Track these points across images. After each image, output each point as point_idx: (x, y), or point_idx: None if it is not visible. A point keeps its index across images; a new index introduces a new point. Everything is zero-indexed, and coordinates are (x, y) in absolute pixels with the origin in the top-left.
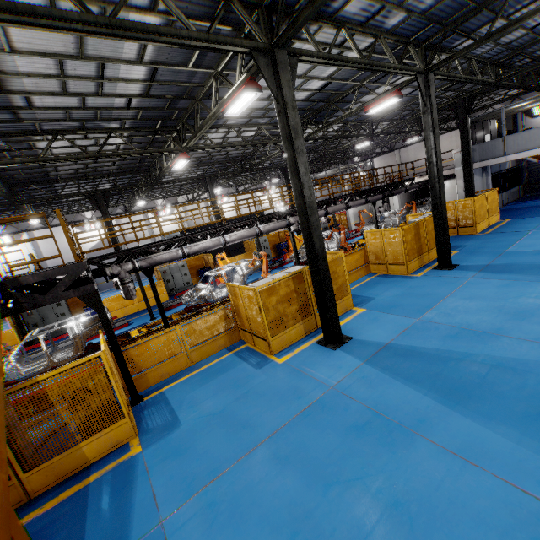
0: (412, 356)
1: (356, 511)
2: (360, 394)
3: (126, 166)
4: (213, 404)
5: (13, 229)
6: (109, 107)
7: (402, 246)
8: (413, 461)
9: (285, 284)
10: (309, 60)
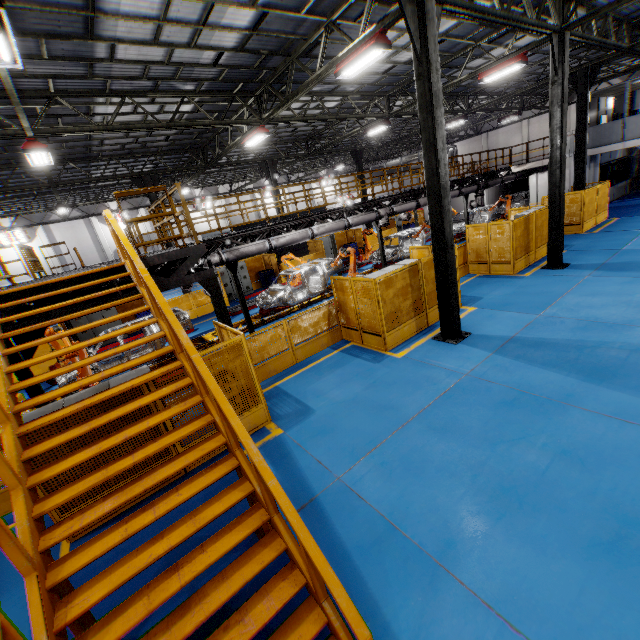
0: (543, 346)
1: (528, 459)
2: (499, 378)
3: (179, 142)
4: (341, 393)
5: (24, 221)
6: (193, 63)
7: (510, 243)
8: (570, 423)
9: (402, 277)
10: (451, 11)
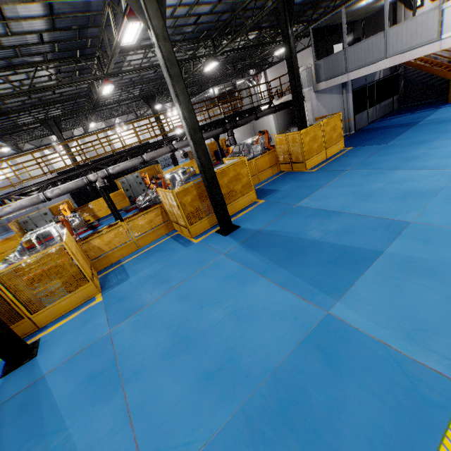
0: (25, 413)
1: None
2: None
3: None
4: None
5: None
6: None
7: (179, 210)
8: None
9: None
10: None
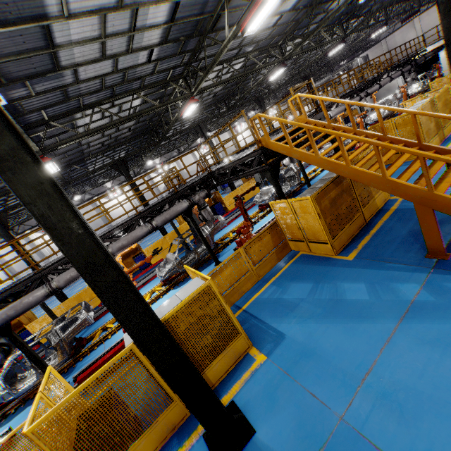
0: None
1: None
2: None
3: (216, 98)
4: None
5: (116, 182)
6: (264, 29)
7: None
8: None
9: (427, 108)
10: None
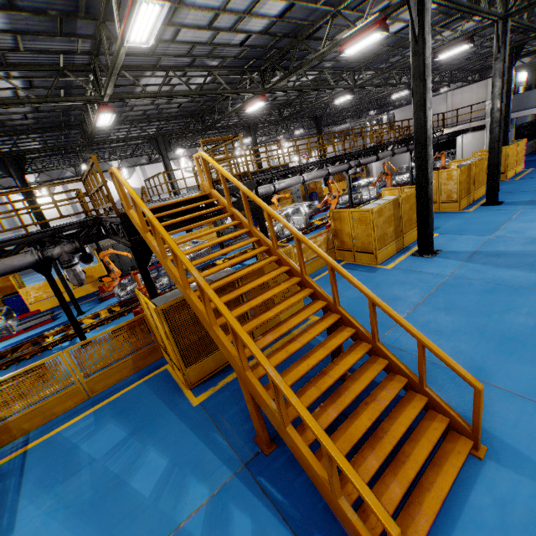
0: (502, 255)
1: (517, 321)
2: (476, 277)
3: (186, 109)
4: (353, 293)
5: (45, 177)
6: (226, 44)
7: (457, 186)
8: None
9: (388, 208)
10: (436, 3)
